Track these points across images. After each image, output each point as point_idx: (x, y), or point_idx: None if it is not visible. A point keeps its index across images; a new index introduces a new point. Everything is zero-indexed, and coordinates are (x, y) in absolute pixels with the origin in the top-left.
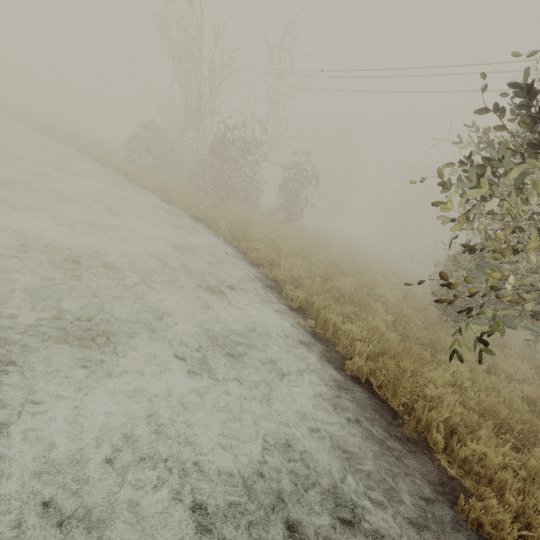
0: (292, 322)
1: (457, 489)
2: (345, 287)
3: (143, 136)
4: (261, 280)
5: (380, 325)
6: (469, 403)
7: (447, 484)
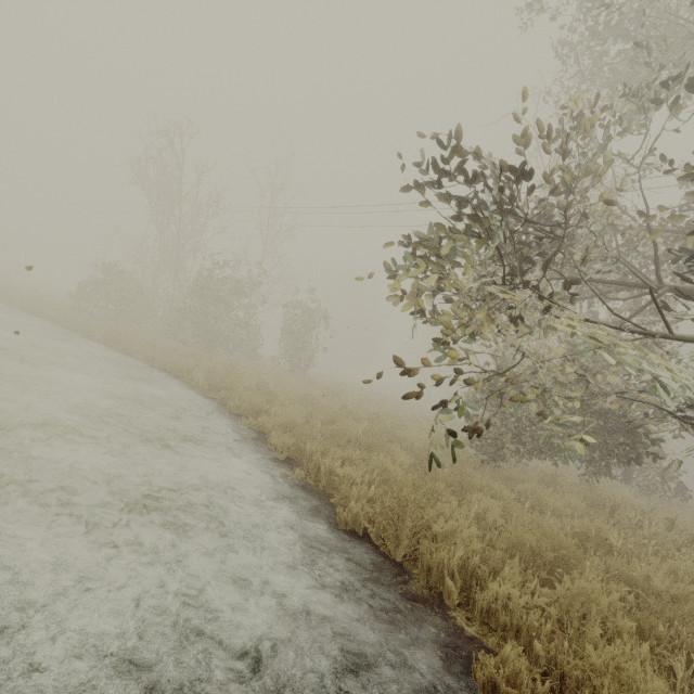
0: (273, 476)
1: (476, 652)
2: (353, 430)
3: (101, 280)
4: (239, 432)
5: (386, 461)
6: (497, 541)
7: (462, 647)
